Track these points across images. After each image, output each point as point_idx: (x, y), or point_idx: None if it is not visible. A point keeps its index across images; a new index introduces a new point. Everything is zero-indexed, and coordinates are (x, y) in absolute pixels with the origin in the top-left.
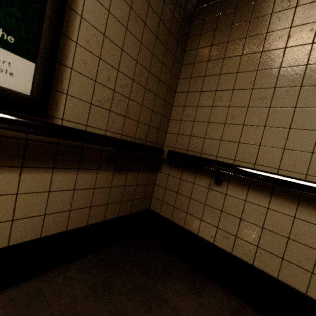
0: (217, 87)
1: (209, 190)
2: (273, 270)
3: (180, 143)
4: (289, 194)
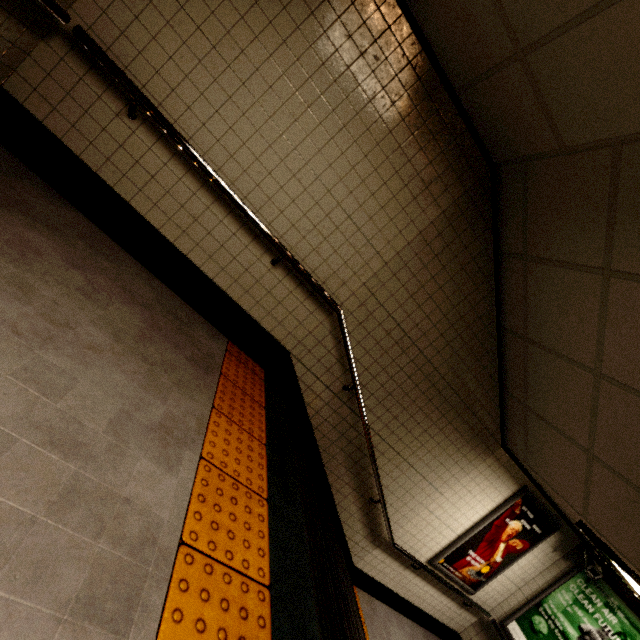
0: (185, 4)
1: (117, 118)
2: (144, 211)
3: (103, 30)
4: (186, 162)
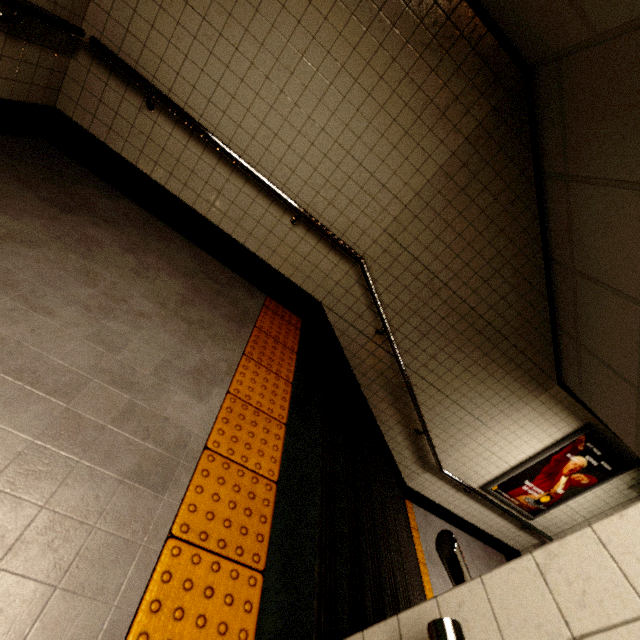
0: None
1: (140, 113)
2: (177, 192)
3: (112, 33)
4: (202, 140)
